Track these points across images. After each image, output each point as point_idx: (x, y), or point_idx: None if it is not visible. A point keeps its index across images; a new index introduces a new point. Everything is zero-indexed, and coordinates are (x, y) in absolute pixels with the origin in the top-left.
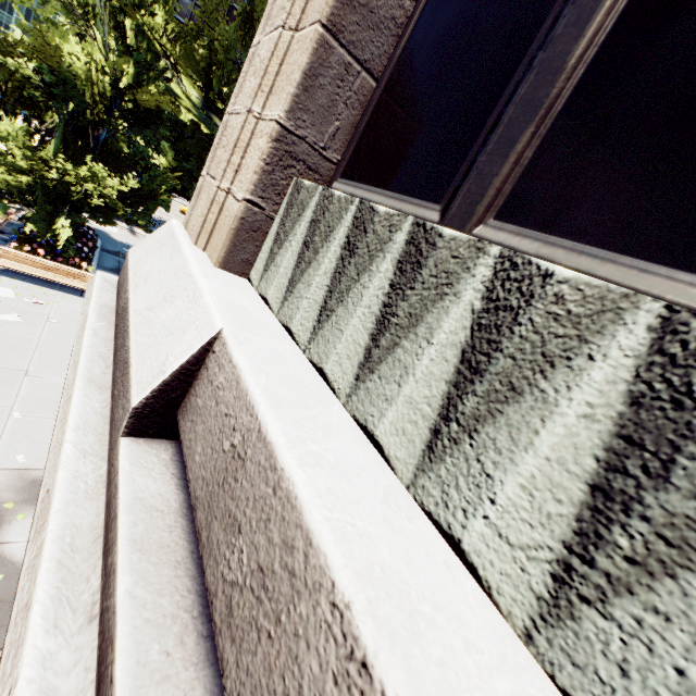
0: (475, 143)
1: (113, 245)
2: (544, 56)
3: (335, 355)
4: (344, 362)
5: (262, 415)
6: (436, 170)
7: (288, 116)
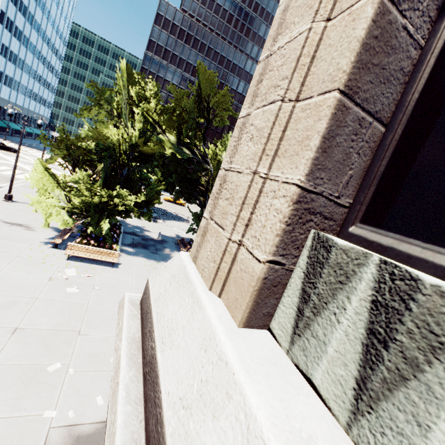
0: None
1: (129, 228)
2: None
3: None
4: None
5: None
6: None
7: (308, 178)
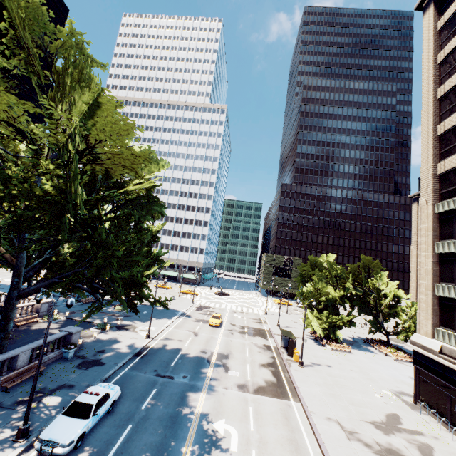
0: (454, 325)
1: None
2: (455, 320)
3: (452, 344)
4: (453, 344)
5: (450, 347)
6: (452, 327)
7: (432, 322)
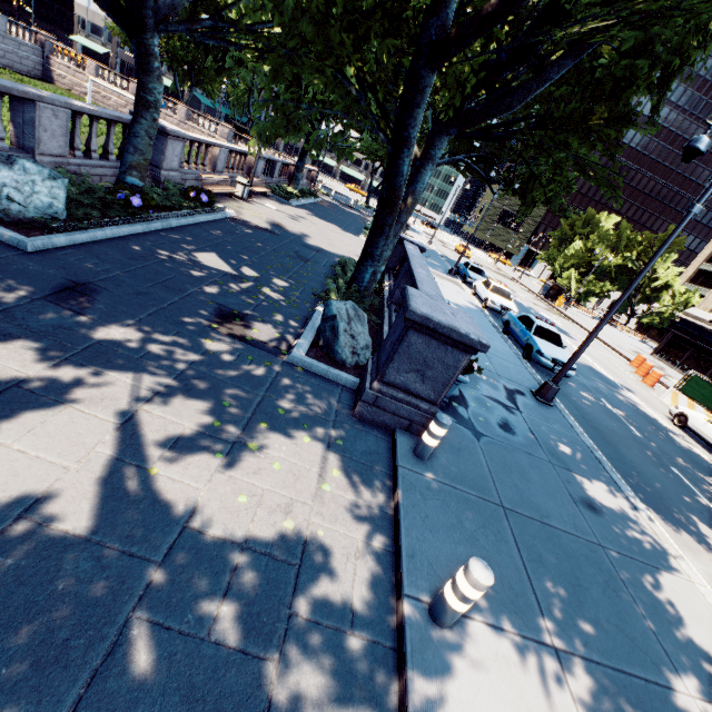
0: None
1: None
2: None
3: None
4: None
5: None
6: None
7: None
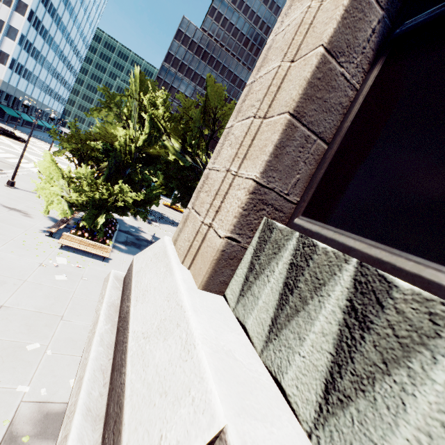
0: None
1: (125, 227)
2: None
3: None
4: None
5: None
6: (439, 230)
7: (262, 175)
